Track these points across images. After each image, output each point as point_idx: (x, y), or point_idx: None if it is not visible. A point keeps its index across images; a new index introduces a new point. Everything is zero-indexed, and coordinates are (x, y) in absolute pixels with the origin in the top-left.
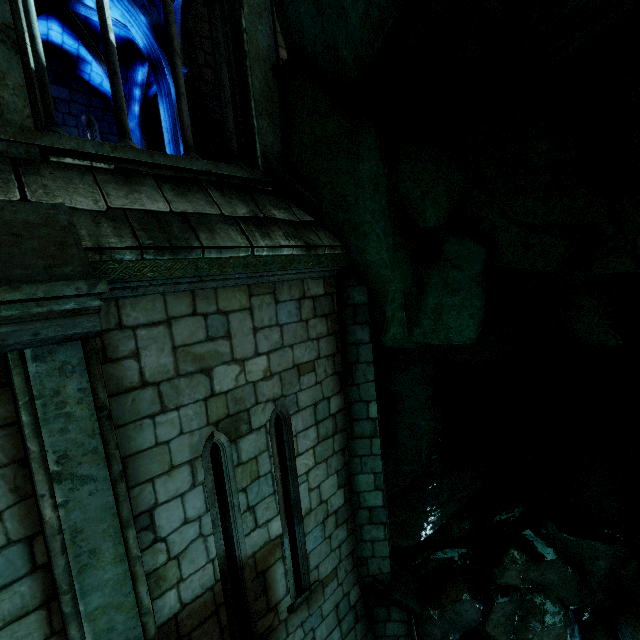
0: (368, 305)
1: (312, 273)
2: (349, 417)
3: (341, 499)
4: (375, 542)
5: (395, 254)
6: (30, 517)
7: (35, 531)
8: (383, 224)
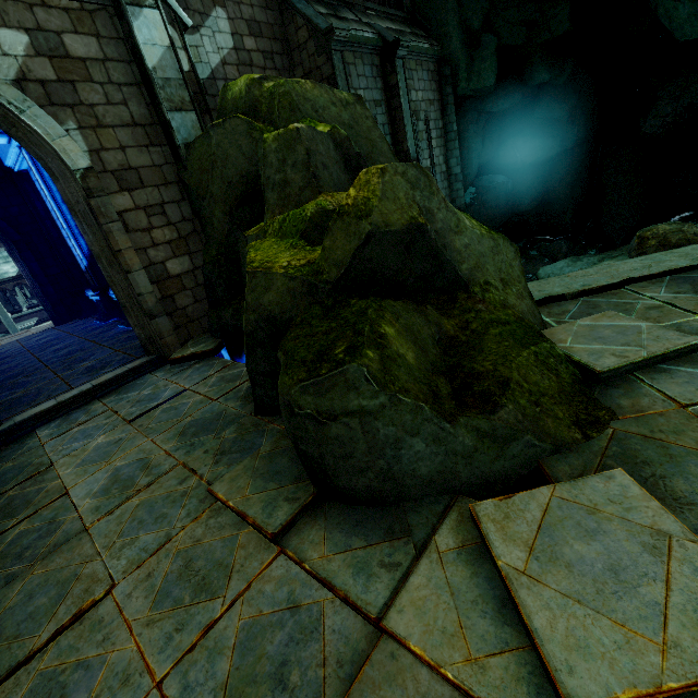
0: (451, 76)
1: (431, 59)
2: (445, 132)
3: (445, 169)
4: (458, 191)
5: (462, 46)
6: (388, 119)
7: (389, 123)
8: (458, 31)
